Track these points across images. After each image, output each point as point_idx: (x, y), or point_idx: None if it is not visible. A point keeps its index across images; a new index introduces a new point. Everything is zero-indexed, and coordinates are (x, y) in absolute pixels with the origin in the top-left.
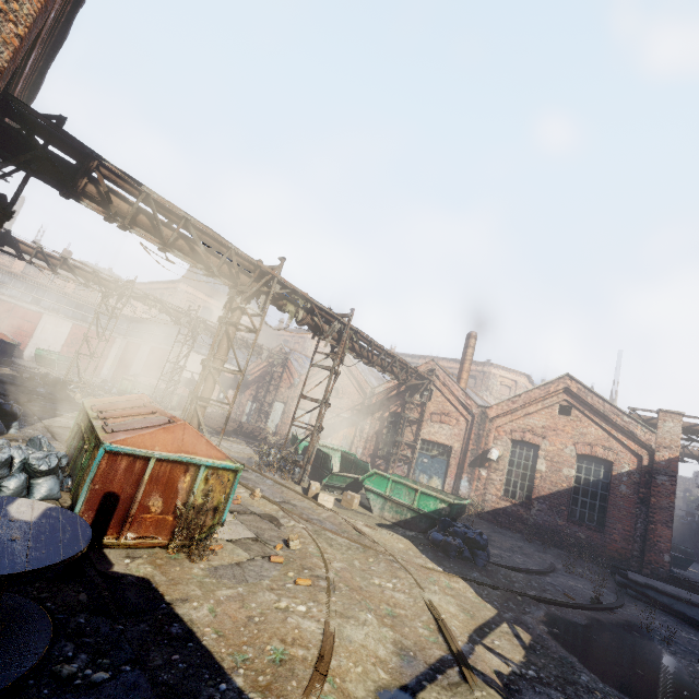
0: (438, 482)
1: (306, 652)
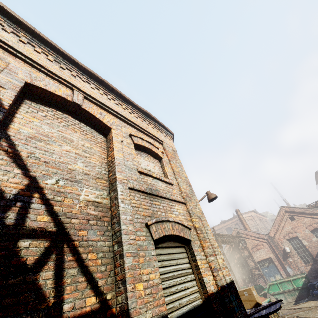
0: (279, 276)
1: None
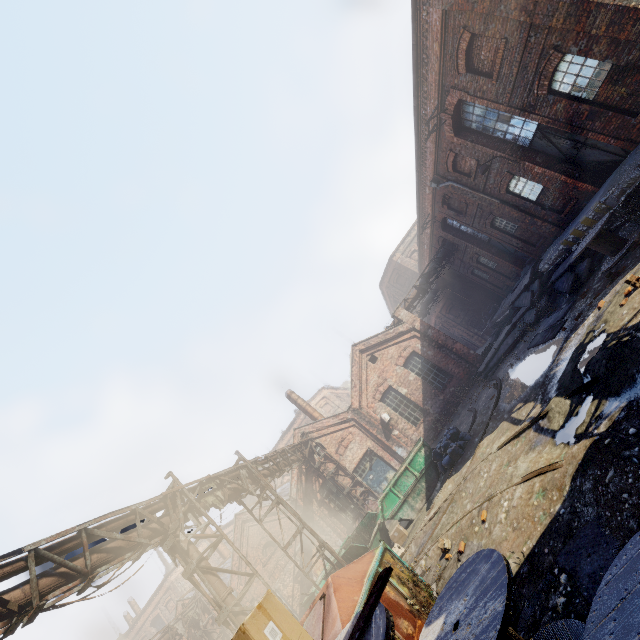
0: (392, 473)
1: (537, 483)
